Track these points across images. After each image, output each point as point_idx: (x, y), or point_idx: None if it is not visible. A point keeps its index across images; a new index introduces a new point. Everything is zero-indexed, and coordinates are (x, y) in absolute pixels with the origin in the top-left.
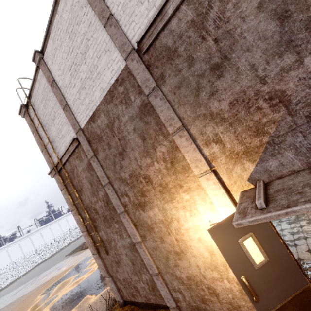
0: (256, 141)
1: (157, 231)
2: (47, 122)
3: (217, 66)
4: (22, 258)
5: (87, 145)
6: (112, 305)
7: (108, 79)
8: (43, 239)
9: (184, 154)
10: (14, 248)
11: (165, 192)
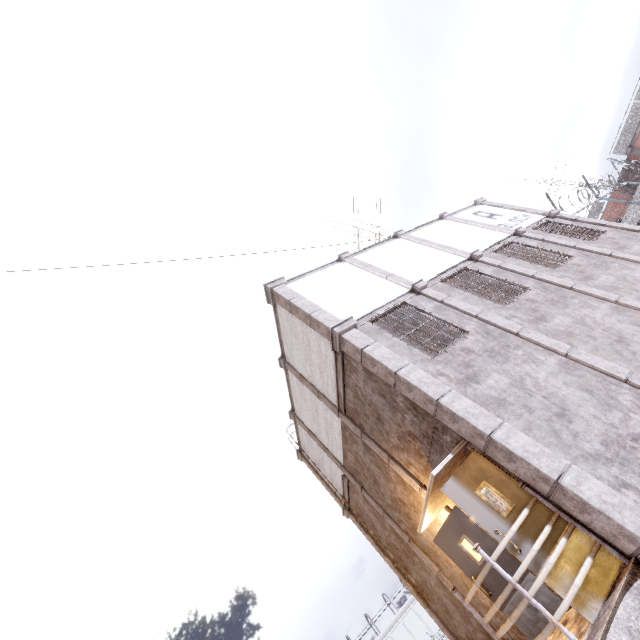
0: (423, 461)
1: (440, 553)
2: (319, 462)
3: (378, 418)
4: None
5: (353, 479)
6: None
7: (338, 427)
8: (414, 638)
9: (402, 477)
10: None
11: (418, 511)
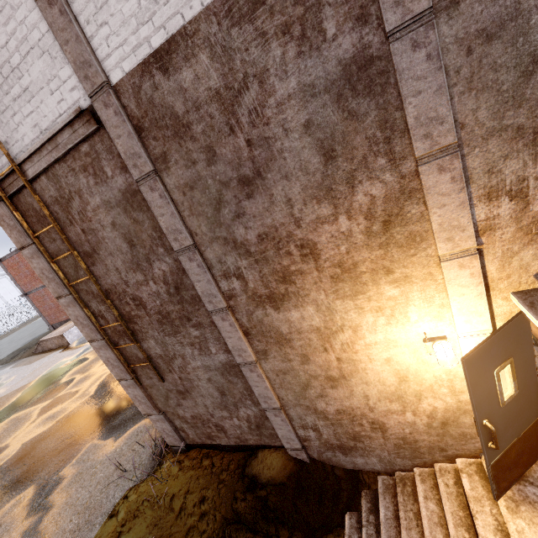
0: None
1: (300, 344)
2: None
3: None
4: None
5: (134, 140)
6: (161, 453)
7: None
8: None
9: (431, 211)
10: None
11: (346, 280)
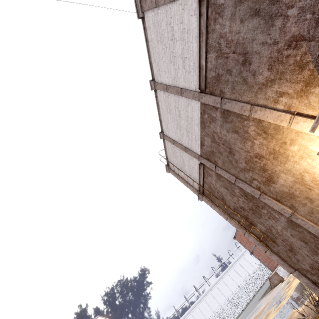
0: (306, 73)
1: (298, 193)
2: (181, 166)
3: (244, 61)
4: (221, 310)
5: (208, 162)
6: None
7: (197, 117)
8: (229, 288)
9: (266, 120)
10: (209, 298)
11: (278, 156)
